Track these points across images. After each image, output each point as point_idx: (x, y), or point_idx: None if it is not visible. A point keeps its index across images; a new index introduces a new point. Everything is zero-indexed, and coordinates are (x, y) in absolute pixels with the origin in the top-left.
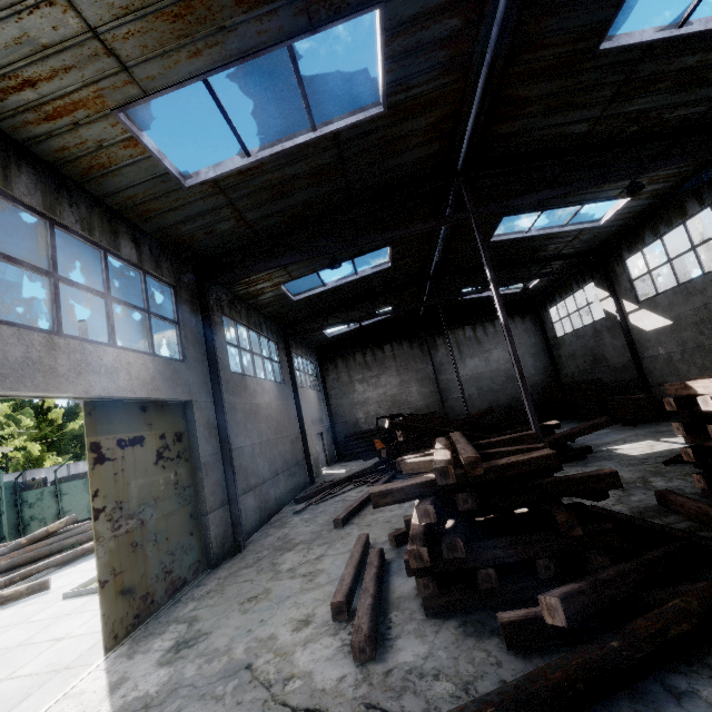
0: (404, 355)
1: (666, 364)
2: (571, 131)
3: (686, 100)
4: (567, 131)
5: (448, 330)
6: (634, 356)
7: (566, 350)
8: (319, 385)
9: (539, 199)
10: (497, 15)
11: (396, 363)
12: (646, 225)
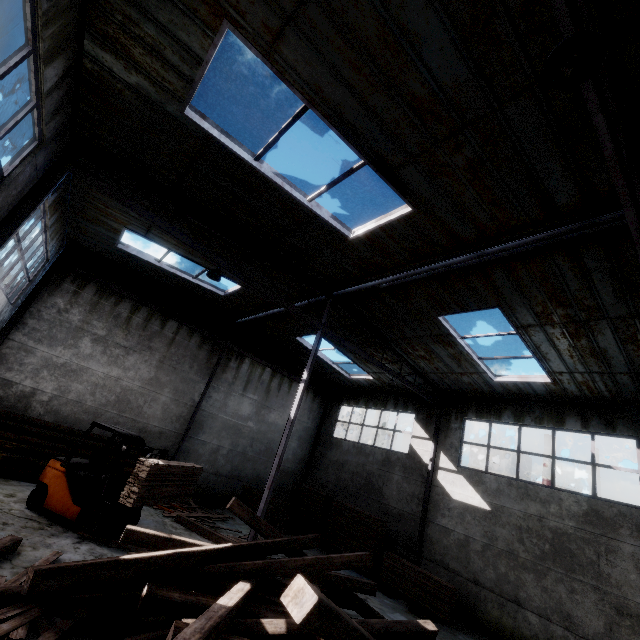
0: (185, 349)
1: (458, 546)
2: None
3: None
4: None
5: (250, 359)
6: (424, 514)
7: (336, 455)
8: (21, 295)
9: None
10: None
11: (168, 351)
12: (512, 406)
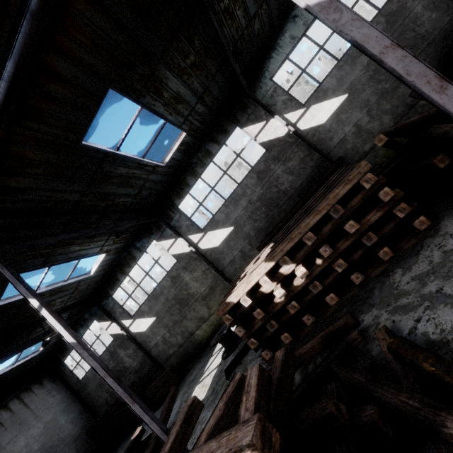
0: None
1: (164, 343)
2: (68, 198)
3: (124, 193)
4: (66, 197)
5: None
6: (145, 351)
7: (93, 384)
8: None
9: (60, 239)
10: (4, 73)
11: None
12: (117, 270)
